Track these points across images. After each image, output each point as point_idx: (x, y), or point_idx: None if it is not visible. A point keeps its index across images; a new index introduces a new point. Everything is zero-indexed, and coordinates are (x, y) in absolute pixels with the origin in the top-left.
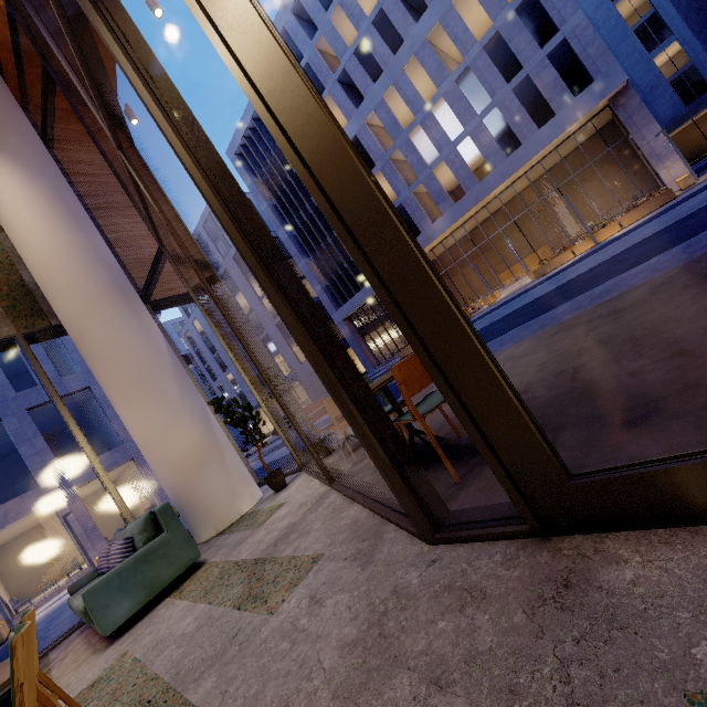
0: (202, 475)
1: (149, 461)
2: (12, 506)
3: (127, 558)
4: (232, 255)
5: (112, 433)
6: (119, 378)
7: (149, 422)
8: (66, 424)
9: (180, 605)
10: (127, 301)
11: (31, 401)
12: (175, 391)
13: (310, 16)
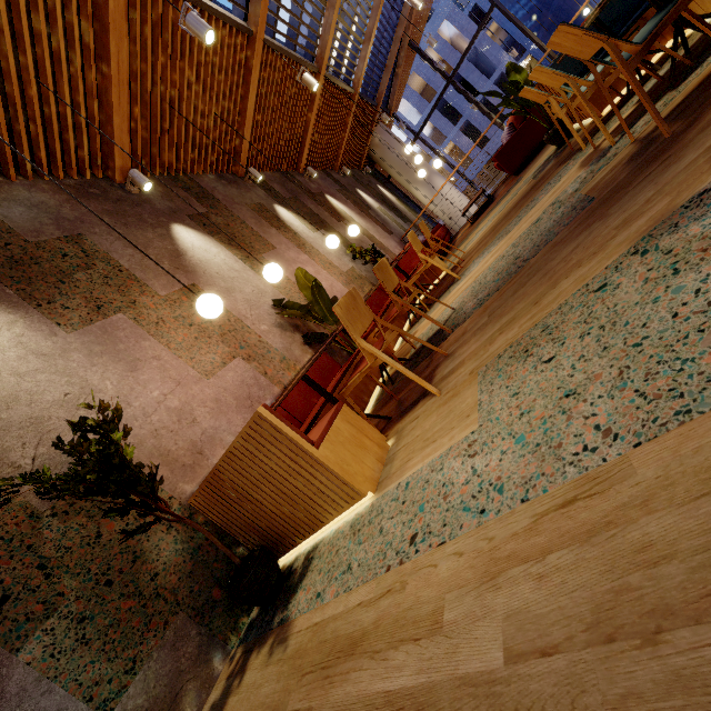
0: None
1: None
2: None
3: None
4: None
5: None
6: None
7: None
8: None
9: None
10: None
11: None
12: None
13: None
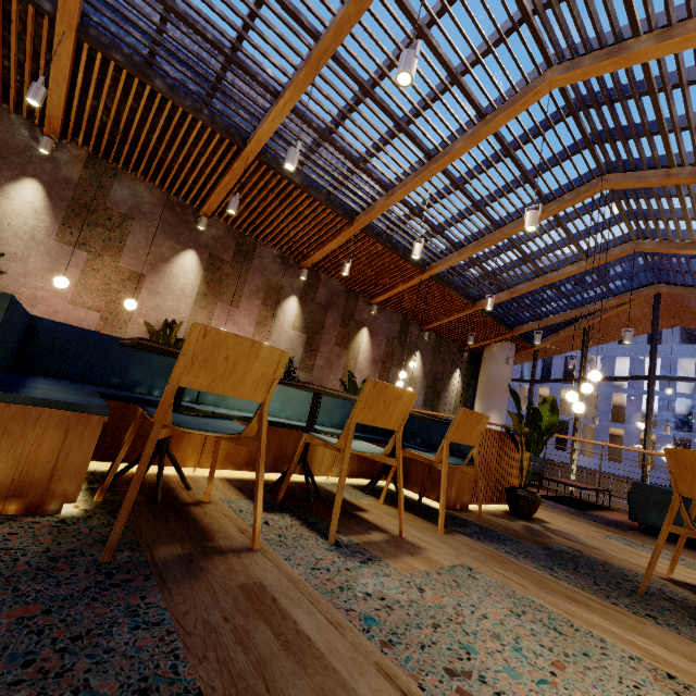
0: None
1: None
2: None
3: None
4: None
5: None
6: None
7: None
8: None
9: None
10: None
11: None
12: None
13: (610, 271)
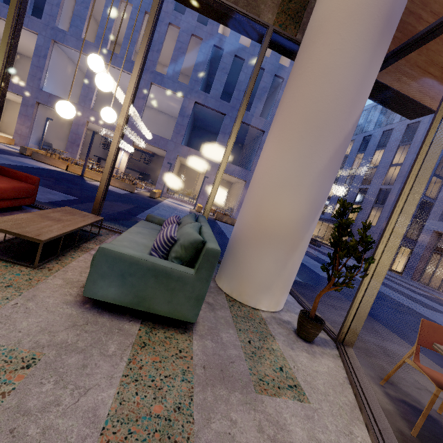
0: (265, 247)
1: (248, 194)
2: (198, 154)
3: (152, 256)
4: (409, 122)
5: (251, 162)
6: (298, 107)
7: (278, 166)
8: (235, 120)
9: (106, 390)
10: (381, 34)
11: None
12: (322, 160)
13: None
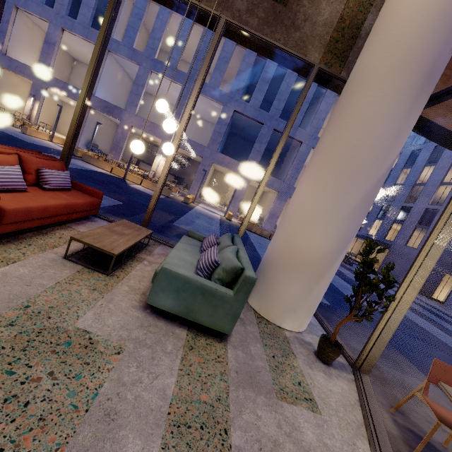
0: (294, 274)
1: (282, 222)
2: (233, 162)
3: (200, 277)
4: None
5: (285, 172)
6: (335, 150)
7: (312, 201)
8: (275, 149)
9: (169, 377)
10: (422, 88)
11: (279, 127)
12: (354, 200)
13: None
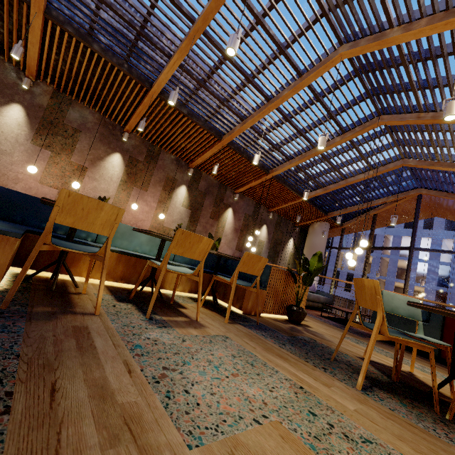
0: None
1: None
2: None
3: None
4: None
5: None
6: None
7: None
8: None
9: None
10: None
11: None
12: None
13: None
